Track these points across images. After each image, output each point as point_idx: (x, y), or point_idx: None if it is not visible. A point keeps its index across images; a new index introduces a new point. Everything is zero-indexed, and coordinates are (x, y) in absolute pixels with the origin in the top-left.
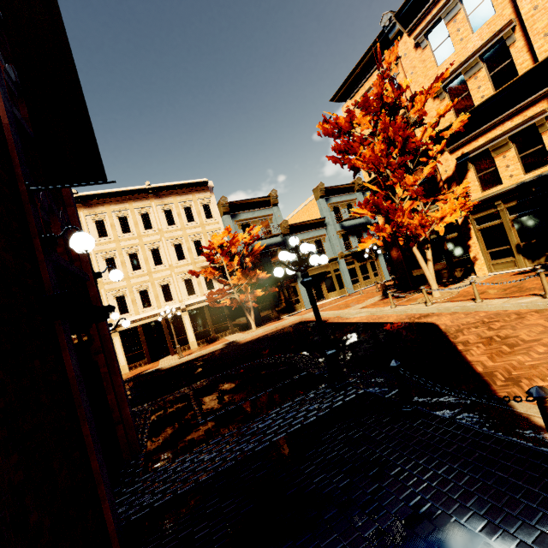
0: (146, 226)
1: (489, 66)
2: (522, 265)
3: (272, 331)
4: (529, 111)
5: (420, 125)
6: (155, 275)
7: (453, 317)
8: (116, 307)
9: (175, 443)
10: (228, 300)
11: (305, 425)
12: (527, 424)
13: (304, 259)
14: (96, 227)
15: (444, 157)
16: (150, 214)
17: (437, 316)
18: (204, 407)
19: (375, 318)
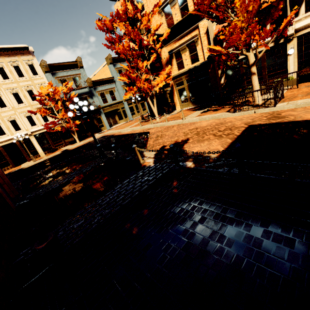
0: None
1: (179, 3)
2: (190, 105)
3: (87, 142)
4: (193, 33)
5: (149, 32)
6: (3, 114)
7: (156, 129)
8: None
9: (35, 188)
10: (59, 128)
11: (87, 171)
12: (143, 156)
13: (81, 108)
14: None
15: (164, 50)
16: None
17: (152, 129)
18: (48, 175)
19: (132, 132)
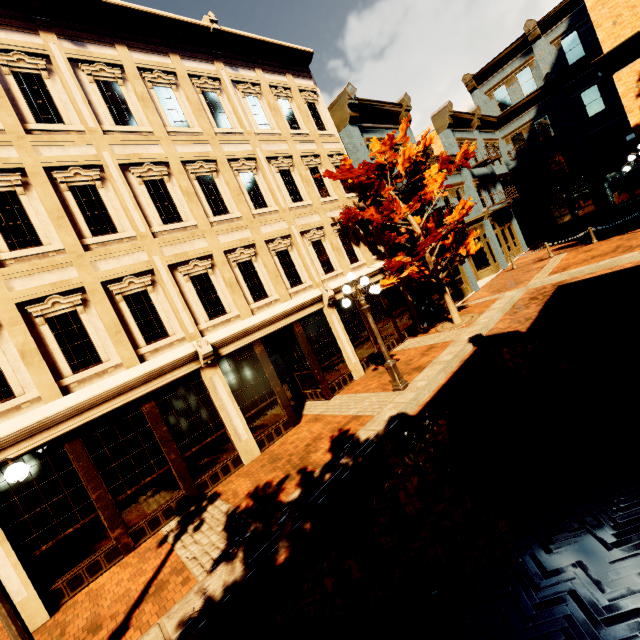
0: (218, 121)
1: None
2: None
3: (544, 304)
4: None
5: None
6: (260, 228)
7: None
8: (195, 302)
9: None
10: (408, 273)
11: None
12: None
13: None
14: (100, 96)
15: None
16: (220, 96)
17: None
18: None
19: None
